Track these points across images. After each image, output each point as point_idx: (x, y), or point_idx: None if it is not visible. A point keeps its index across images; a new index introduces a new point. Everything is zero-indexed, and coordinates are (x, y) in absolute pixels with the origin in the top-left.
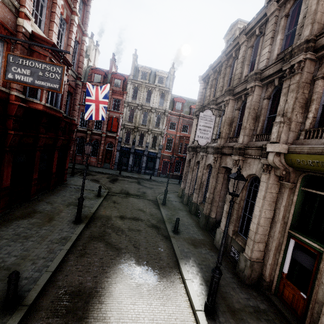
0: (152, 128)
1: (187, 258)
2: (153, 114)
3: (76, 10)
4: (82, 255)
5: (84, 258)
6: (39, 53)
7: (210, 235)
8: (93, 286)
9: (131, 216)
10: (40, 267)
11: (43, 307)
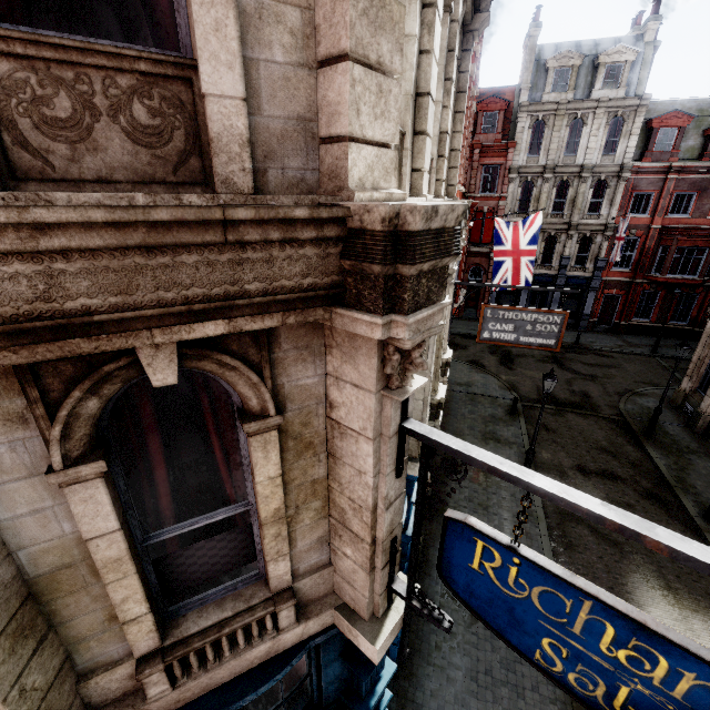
0: (580, 220)
1: None
2: (584, 184)
3: (477, 74)
4: (570, 547)
5: (576, 554)
6: None
7: None
8: None
9: (596, 468)
10: None
11: None
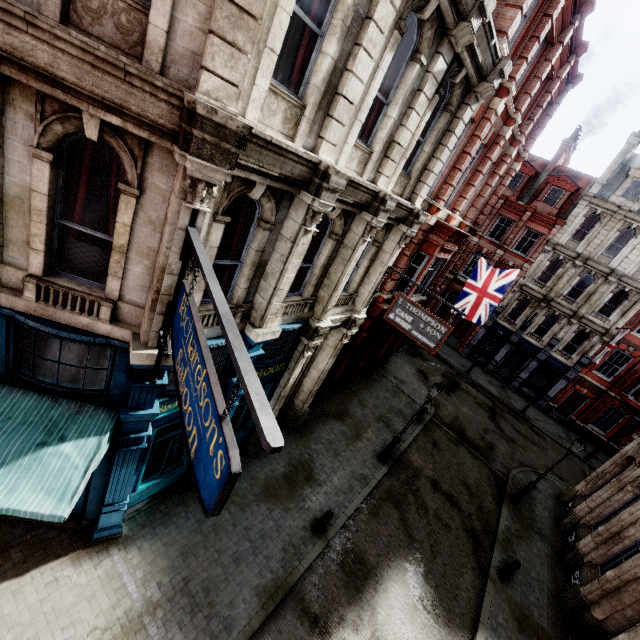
0: (586, 314)
1: (493, 633)
2: (606, 286)
3: (521, 140)
4: (374, 515)
5: (375, 521)
6: (431, 242)
7: (568, 635)
8: (374, 565)
9: (447, 490)
10: (340, 503)
11: (336, 550)
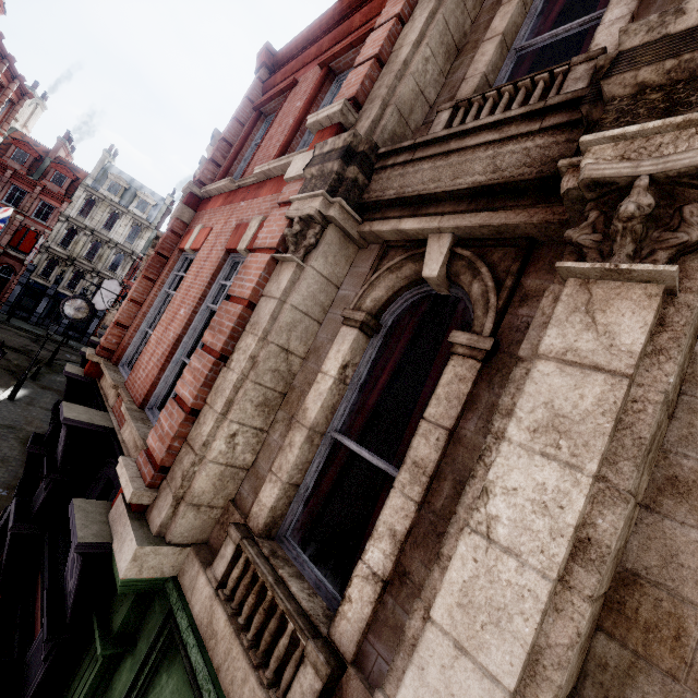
0: (102, 270)
1: (24, 388)
2: (110, 250)
3: None
4: None
5: None
6: None
7: None
8: None
9: None
10: None
11: None
